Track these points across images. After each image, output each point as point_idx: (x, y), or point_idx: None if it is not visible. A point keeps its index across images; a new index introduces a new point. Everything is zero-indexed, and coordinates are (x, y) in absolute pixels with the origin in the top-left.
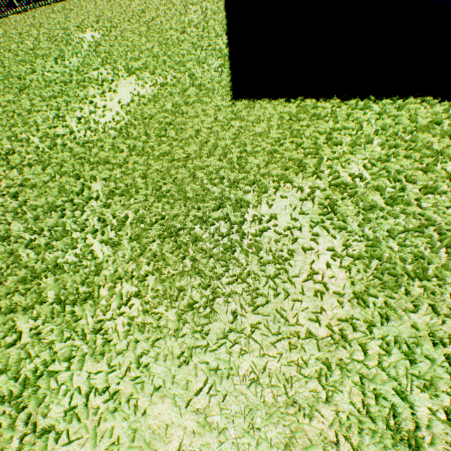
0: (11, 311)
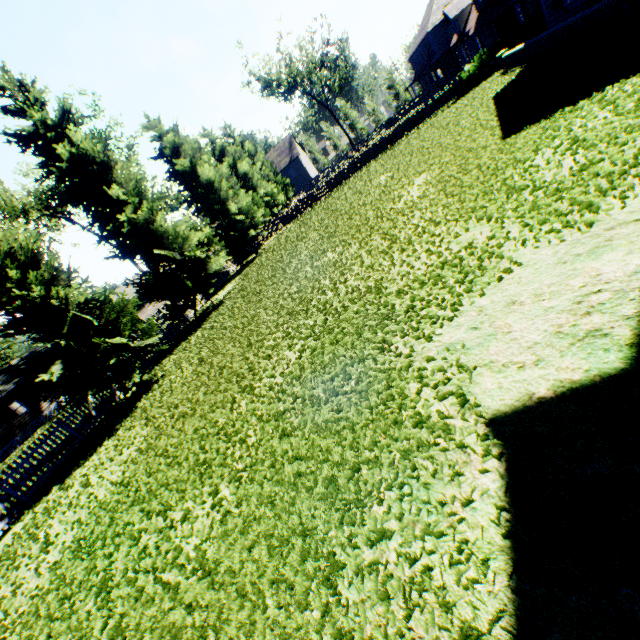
0: (386, 254)
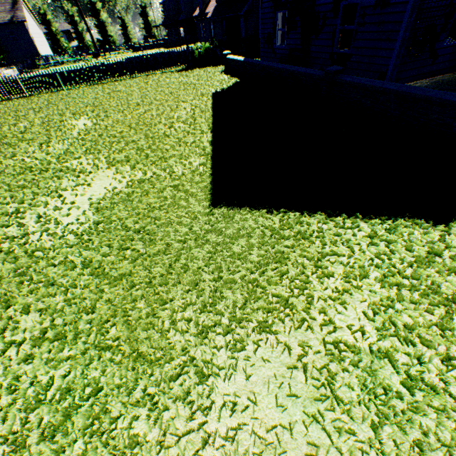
0: None
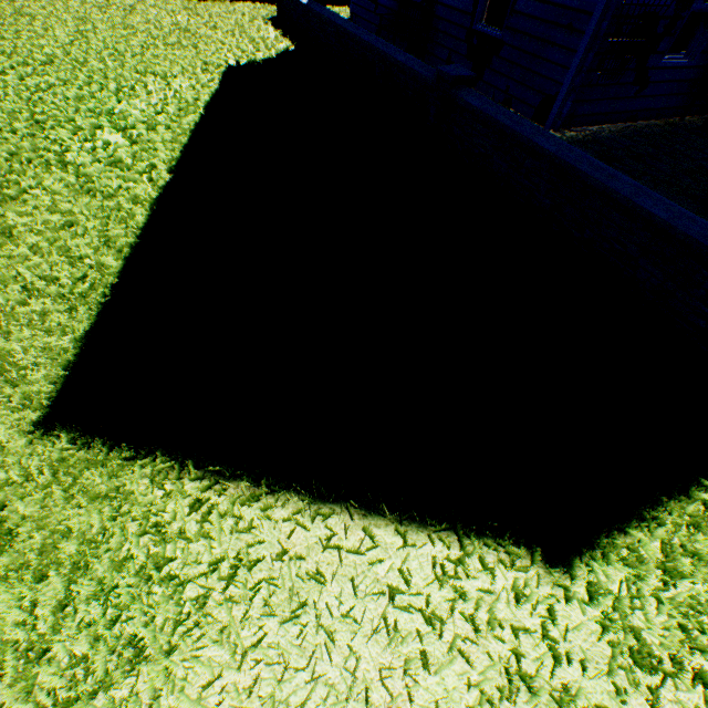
0: None
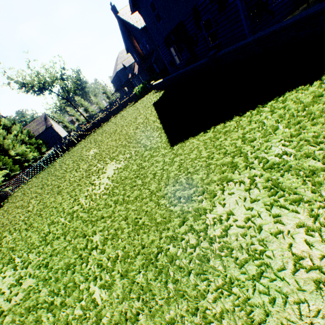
0: None
